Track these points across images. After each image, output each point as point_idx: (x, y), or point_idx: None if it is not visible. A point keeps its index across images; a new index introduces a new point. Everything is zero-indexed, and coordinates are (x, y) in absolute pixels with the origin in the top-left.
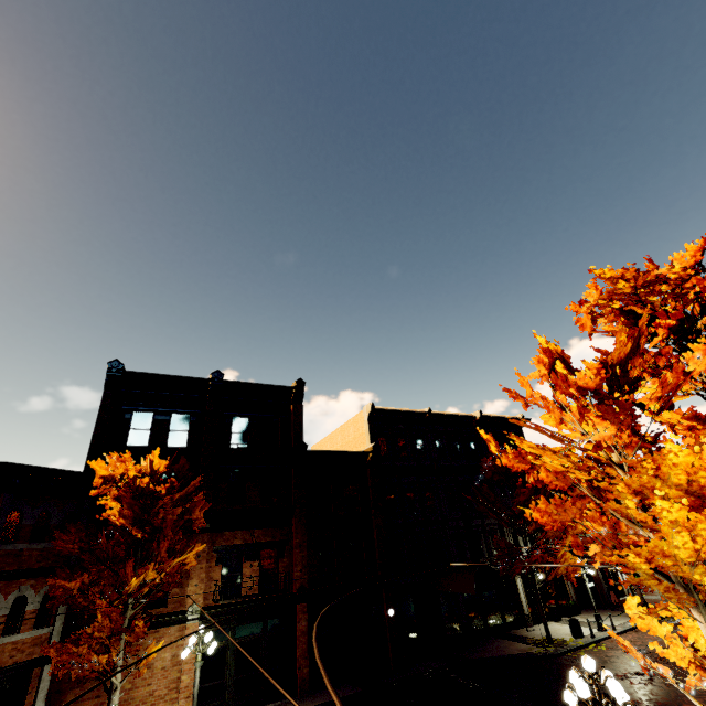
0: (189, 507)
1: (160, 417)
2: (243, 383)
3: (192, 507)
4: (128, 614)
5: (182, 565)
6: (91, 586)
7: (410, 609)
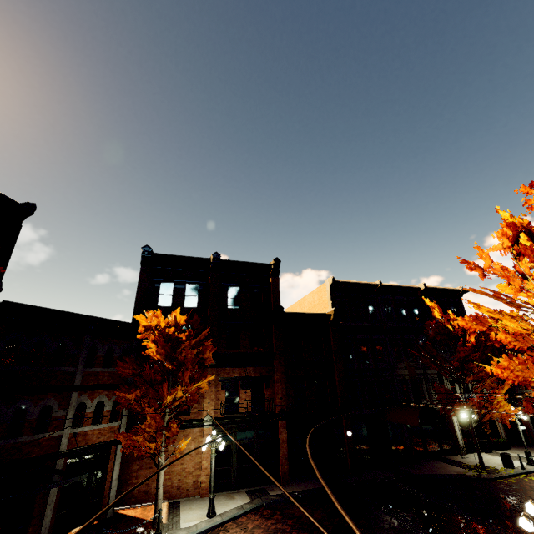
0: (201, 350)
1: (178, 286)
2: (234, 261)
3: (204, 350)
4: (166, 418)
5: (199, 388)
6: (141, 398)
7: (364, 432)
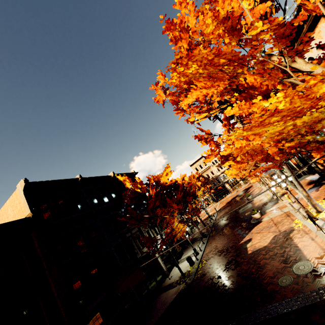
0: None
1: None
2: None
3: None
4: None
5: None
6: None
7: None
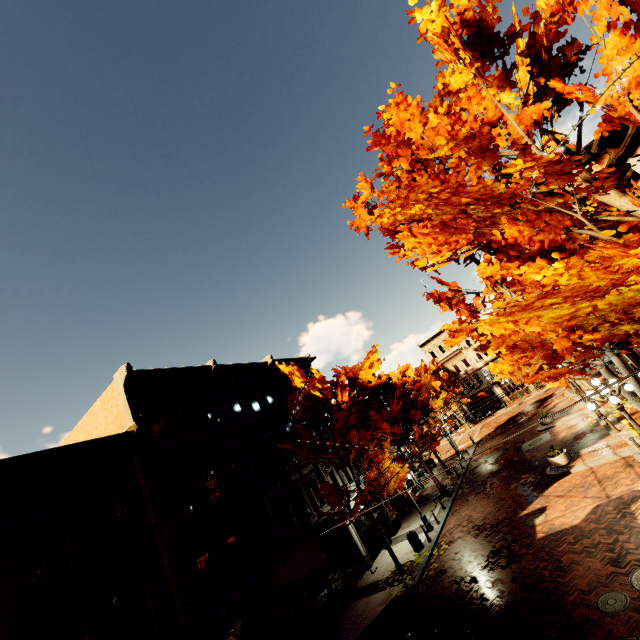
0: None
1: None
2: None
3: None
4: None
5: None
6: None
7: None
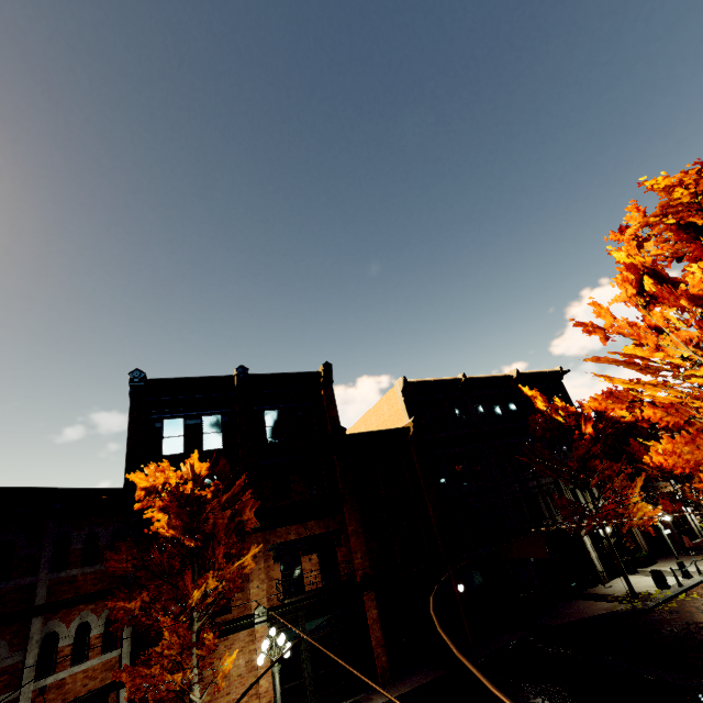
0: (238, 509)
1: (191, 421)
2: (269, 375)
3: (241, 508)
4: (195, 627)
5: (241, 569)
6: (151, 603)
7: (479, 582)
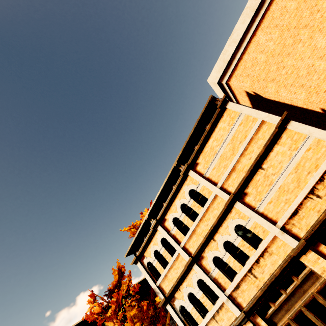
0: None
1: None
2: None
3: None
4: None
5: None
6: None
7: None
